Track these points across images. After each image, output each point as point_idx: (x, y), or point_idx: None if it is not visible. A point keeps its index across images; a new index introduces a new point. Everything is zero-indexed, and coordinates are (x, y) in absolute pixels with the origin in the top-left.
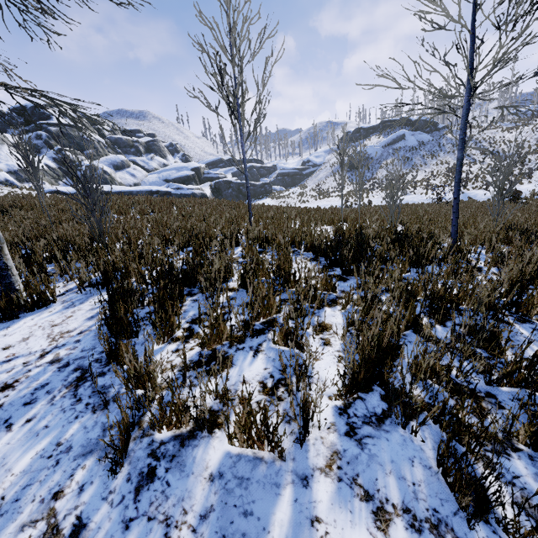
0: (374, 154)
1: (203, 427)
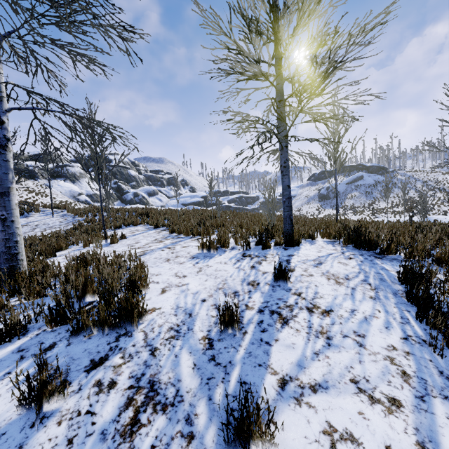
0: (340, 189)
1: None
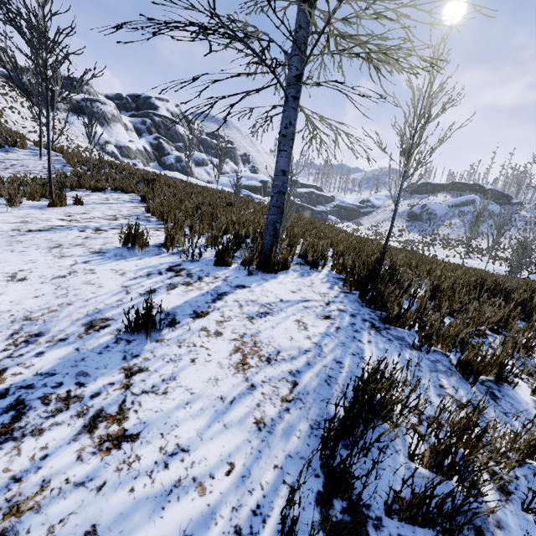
0: (439, 211)
1: (503, 380)
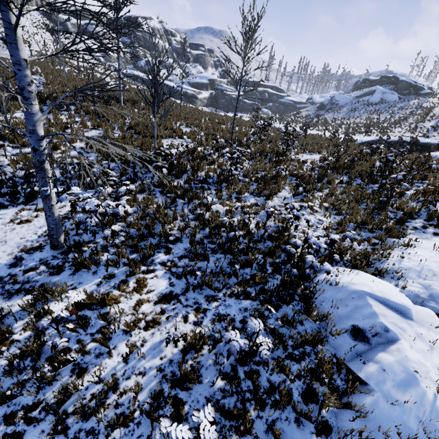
0: (341, 101)
1: None
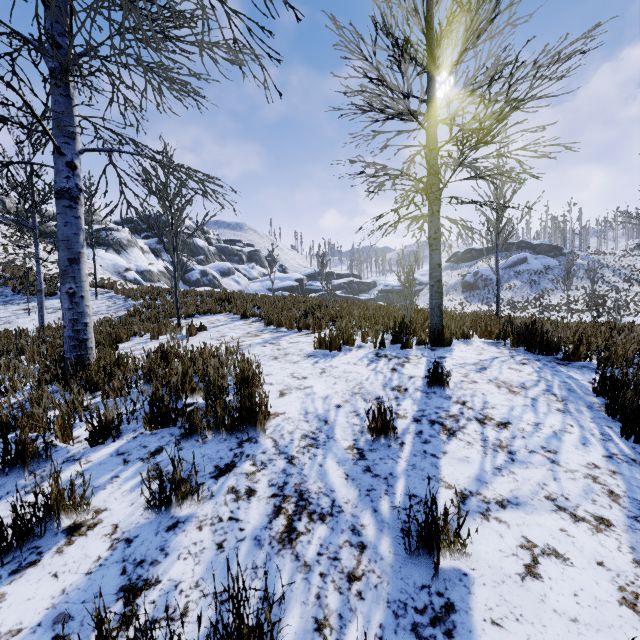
0: (493, 275)
1: None
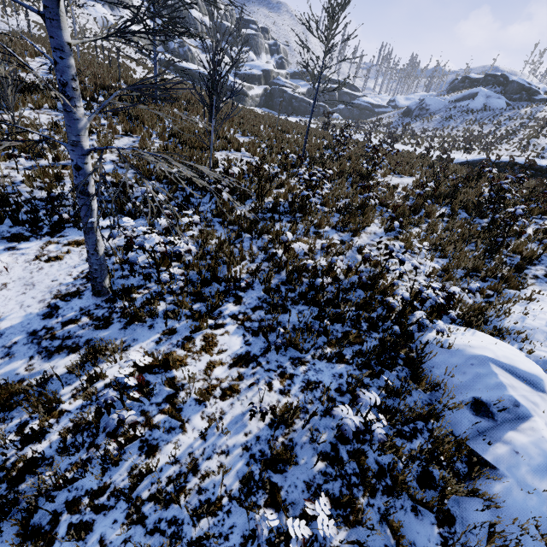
0: (433, 106)
1: None
